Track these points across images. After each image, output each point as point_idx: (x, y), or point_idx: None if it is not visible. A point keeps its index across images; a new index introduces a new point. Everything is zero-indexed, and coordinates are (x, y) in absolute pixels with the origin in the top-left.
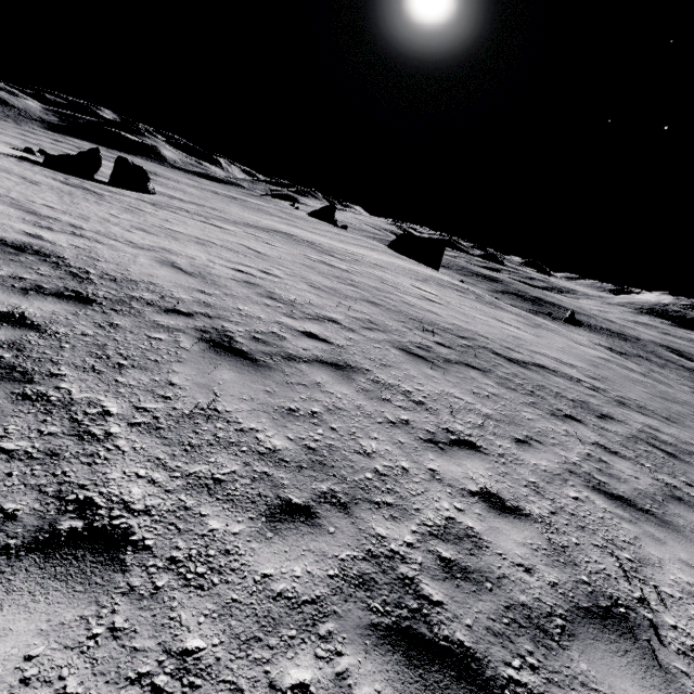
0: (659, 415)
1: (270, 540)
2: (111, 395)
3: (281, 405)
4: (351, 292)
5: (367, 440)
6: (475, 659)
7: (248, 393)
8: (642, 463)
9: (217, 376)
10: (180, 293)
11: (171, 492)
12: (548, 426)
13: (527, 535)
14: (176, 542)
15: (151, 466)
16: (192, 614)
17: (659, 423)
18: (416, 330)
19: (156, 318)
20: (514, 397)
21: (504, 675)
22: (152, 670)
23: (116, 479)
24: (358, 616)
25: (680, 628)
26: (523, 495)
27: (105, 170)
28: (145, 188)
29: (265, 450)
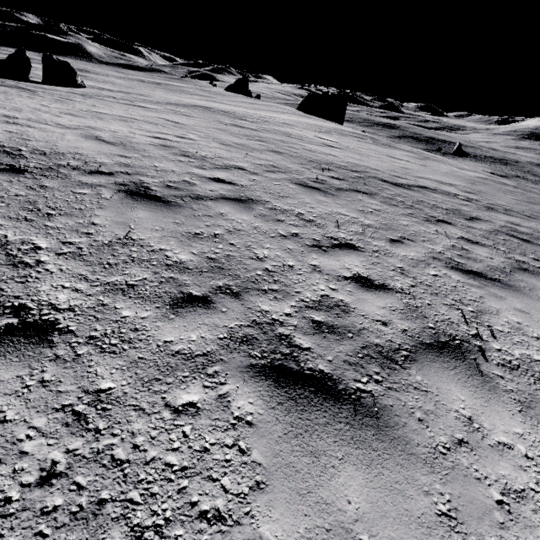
0: (522, 215)
1: (172, 320)
2: (41, 235)
3: (188, 231)
4: (258, 145)
5: (260, 250)
6: (331, 380)
7: (160, 225)
8: (498, 248)
9: (133, 216)
10: (103, 158)
11: (91, 296)
12: (421, 229)
13: (388, 301)
14: (94, 327)
15: (75, 280)
16: (106, 368)
17: (521, 220)
18: (314, 169)
19: (81, 178)
20: (394, 211)
21: (353, 387)
22: (73, 403)
23: (45, 291)
24: (240, 361)
25: (503, 350)
26: (389, 276)
27: (40, 73)
28: (75, 82)
29: (172, 263)
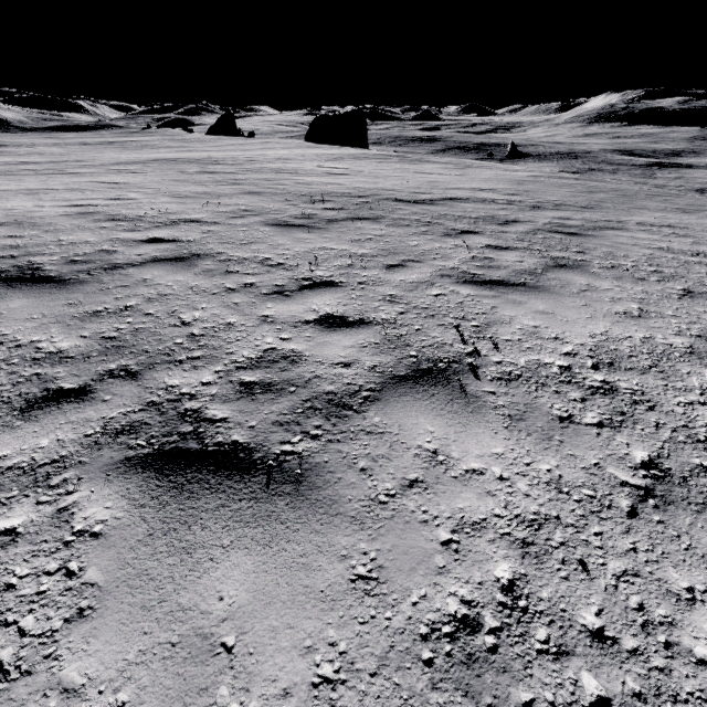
0: (576, 207)
1: (17, 428)
2: None
3: (84, 311)
4: (230, 190)
5: (190, 313)
6: (246, 450)
7: (41, 311)
8: (534, 249)
9: (1, 308)
10: None
11: None
12: (434, 246)
13: (361, 338)
14: None
15: None
16: None
17: (573, 213)
18: (304, 204)
19: None
20: (404, 232)
21: (277, 452)
22: None
23: None
24: (110, 457)
25: (505, 362)
26: (373, 308)
27: None
28: None
29: (43, 355)
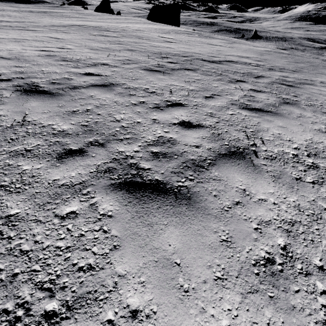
0: (290, 70)
1: (58, 167)
2: None
3: (68, 110)
4: (118, 47)
5: (118, 115)
6: (163, 184)
7: (47, 109)
8: (273, 92)
9: (27, 106)
10: (2, 70)
11: (0, 161)
12: (225, 87)
13: (201, 134)
14: (3, 179)
15: None
16: (13, 202)
17: (289, 74)
18: (157, 58)
19: None
20: (209, 78)
21: (176, 185)
22: None
23: None
24: (104, 183)
25: (268, 150)
26: (203, 119)
27: None
28: None
29: (57, 132)
